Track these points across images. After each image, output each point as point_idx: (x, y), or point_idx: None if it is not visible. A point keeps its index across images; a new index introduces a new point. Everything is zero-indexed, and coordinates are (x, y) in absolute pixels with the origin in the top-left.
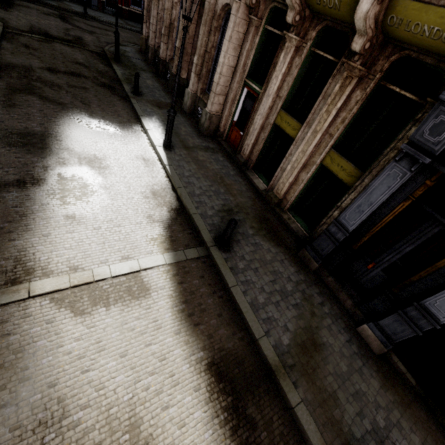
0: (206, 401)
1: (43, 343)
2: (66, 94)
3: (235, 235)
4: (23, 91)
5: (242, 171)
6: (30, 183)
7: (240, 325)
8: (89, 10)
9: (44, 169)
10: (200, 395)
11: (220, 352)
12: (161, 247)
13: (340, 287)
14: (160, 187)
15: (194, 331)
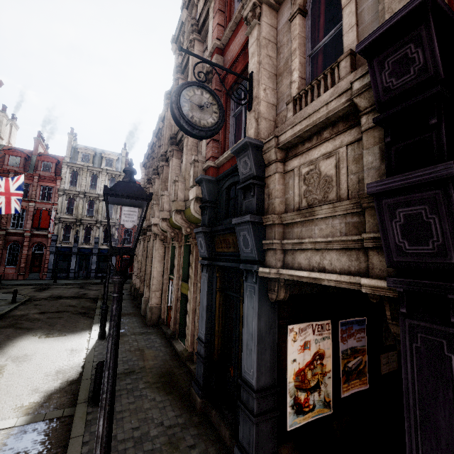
0: None
1: None
2: (40, 323)
3: (120, 391)
4: (5, 327)
5: (170, 342)
6: None
7: None
8: None
9: None
10: None
11: None
12: (23, 413)
13: (220, 418)
14: (70, 366)
15: None
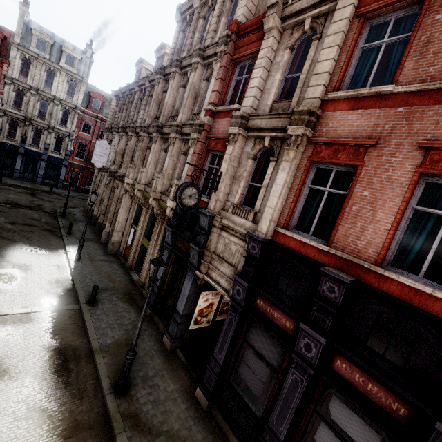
0: (46, 360)
1: None
2: (18, 235)
3: (103, 300)
4: None
5: (127, 271)
6: None
7: (85, 336)
8: (55, 188)
9: None
10: (44, 358)
11: (65, 345)
12: (50, 304)
13: (160, 321)
14: (63, 279)
15: (53, 336)
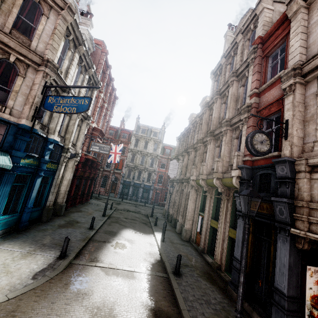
0: None
1: (94, 277)
2: (128, 224)
3: (185, 273)
4: (115, 222)
5: (201, 254)
6: (107, 242)
7: (175, 305)
8: (146, 204)
9: (112, 240)
10: (142, 315)
11: (159, 308)
12: (146, 268)
13: (252, 308)
14: (153, 252)
15: (149, 296)
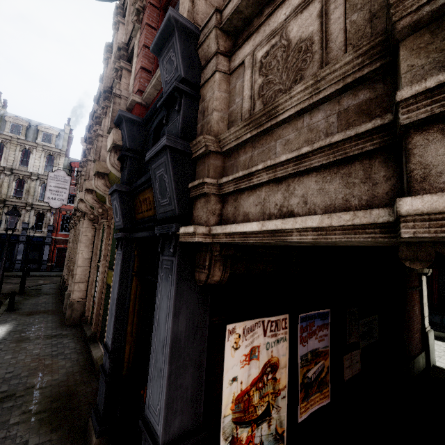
0: None
1: None
2: None
3: None
4: None
5: (87, 347)
6: None
7: None
8: (36, 272)
9: None
10: None
11: None
12: None
13: None
14: None
15: None
